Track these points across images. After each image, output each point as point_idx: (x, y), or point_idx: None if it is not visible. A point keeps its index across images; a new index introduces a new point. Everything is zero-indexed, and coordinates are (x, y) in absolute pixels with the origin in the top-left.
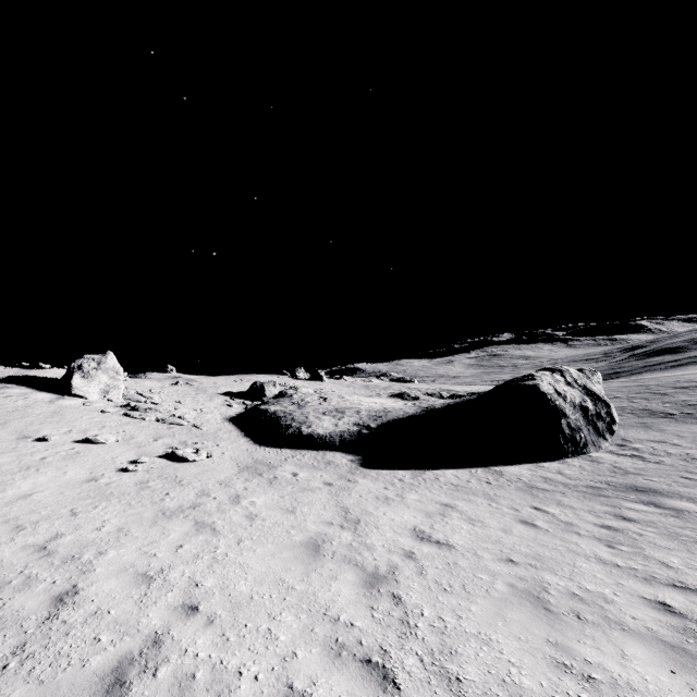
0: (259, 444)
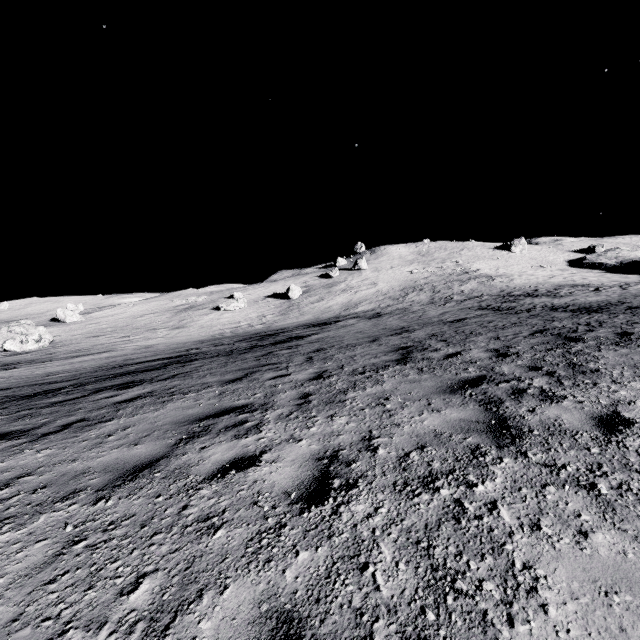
0: (571, 267)
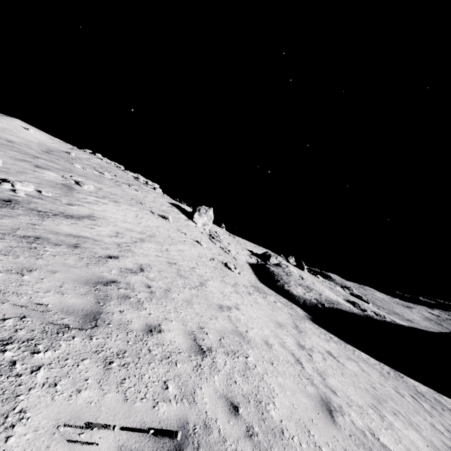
0: (260, 281)
